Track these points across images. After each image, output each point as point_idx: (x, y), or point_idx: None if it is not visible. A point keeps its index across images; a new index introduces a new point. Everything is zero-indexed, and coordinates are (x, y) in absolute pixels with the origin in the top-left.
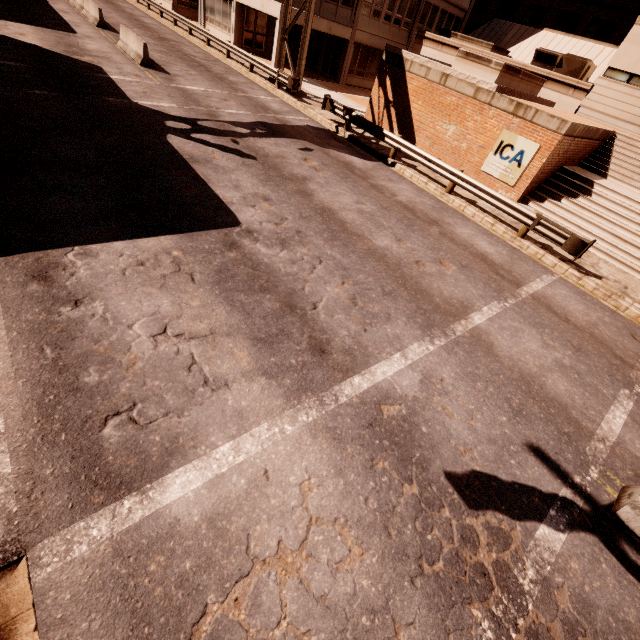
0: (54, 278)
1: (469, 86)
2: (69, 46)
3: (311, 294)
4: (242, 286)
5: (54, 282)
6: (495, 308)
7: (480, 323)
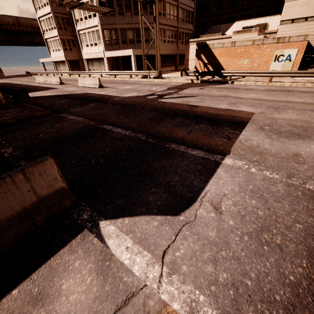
0: (264, 152)
1: (248, 41)
2: (65, 91)
3: None
4: None
5: (269, 153)
6: None
7: None
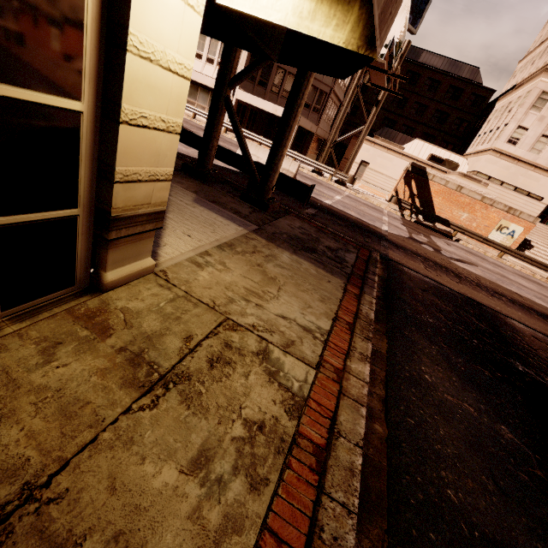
0: None
1: (478, 195)
2: None
3: None
4: None
5: None
6: None
7: None
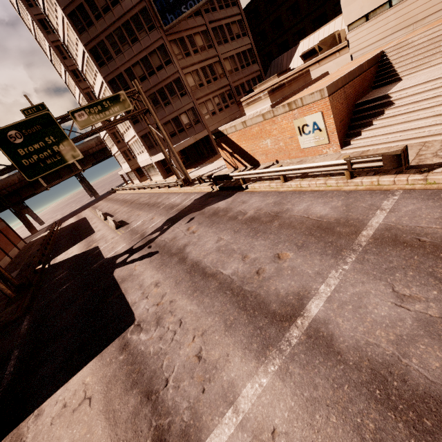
0: None
1: (258, 117)
2: (88, 243)
3: (167, 368)
4: (119, 390)
5: None
6: (333, 280)
7: (317, 312)
